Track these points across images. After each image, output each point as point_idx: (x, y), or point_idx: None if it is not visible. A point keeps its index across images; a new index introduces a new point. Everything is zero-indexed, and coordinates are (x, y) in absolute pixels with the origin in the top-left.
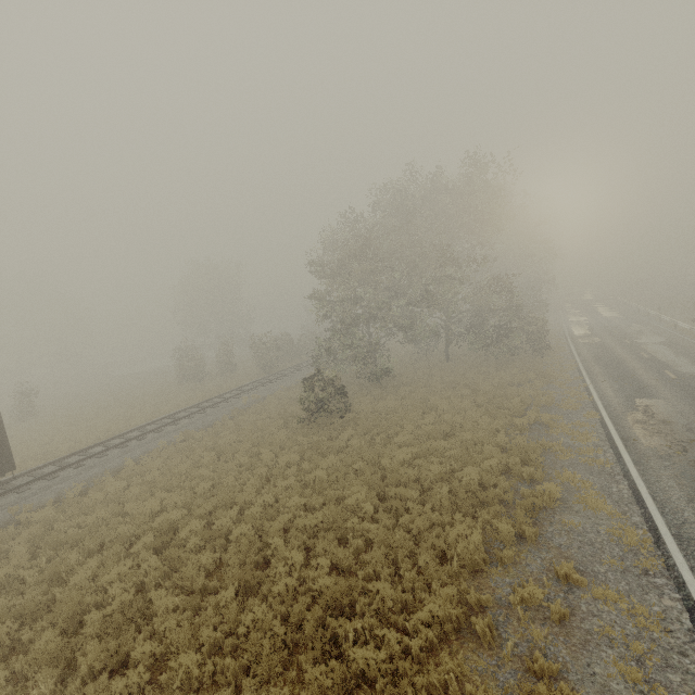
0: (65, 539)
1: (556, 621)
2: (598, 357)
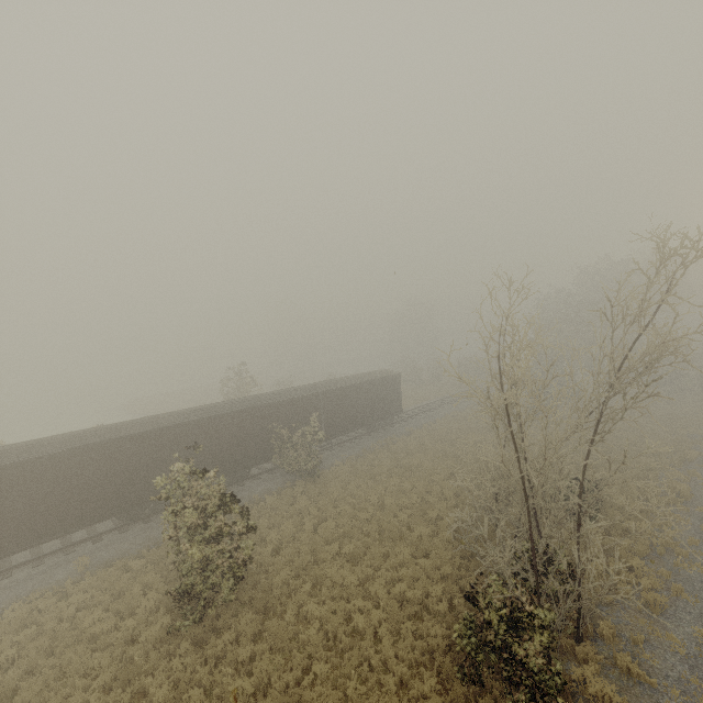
0: (450, 440)
1: (684, 480)
2: None
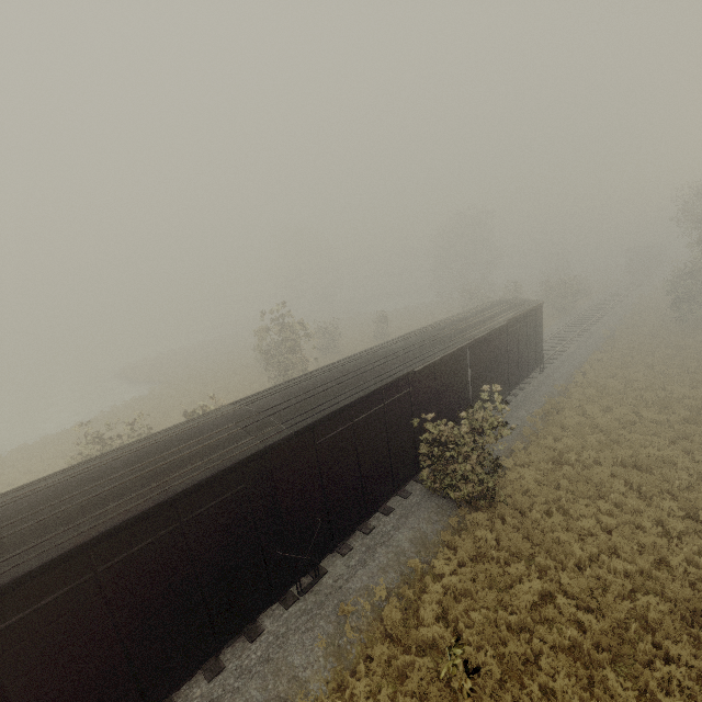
0: (657, 403)
1: None
2: None
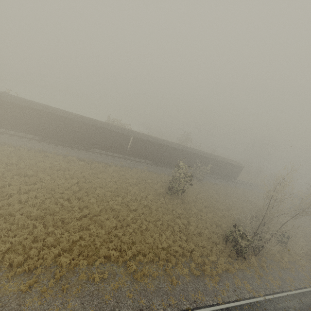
0: (248, 198)
1: None
2: None
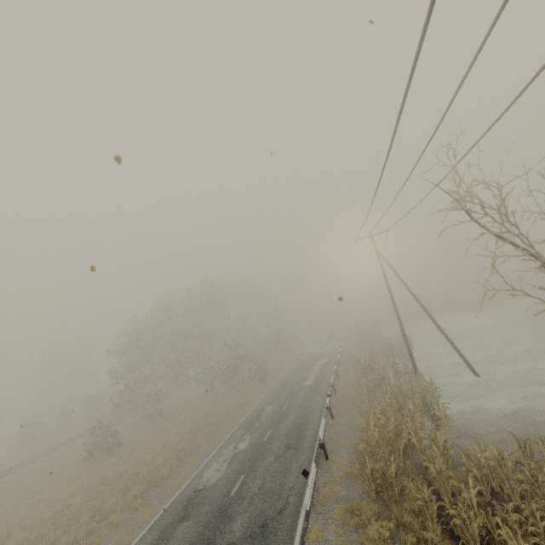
0: None
1: (115, 525)
2: (285, 379)
